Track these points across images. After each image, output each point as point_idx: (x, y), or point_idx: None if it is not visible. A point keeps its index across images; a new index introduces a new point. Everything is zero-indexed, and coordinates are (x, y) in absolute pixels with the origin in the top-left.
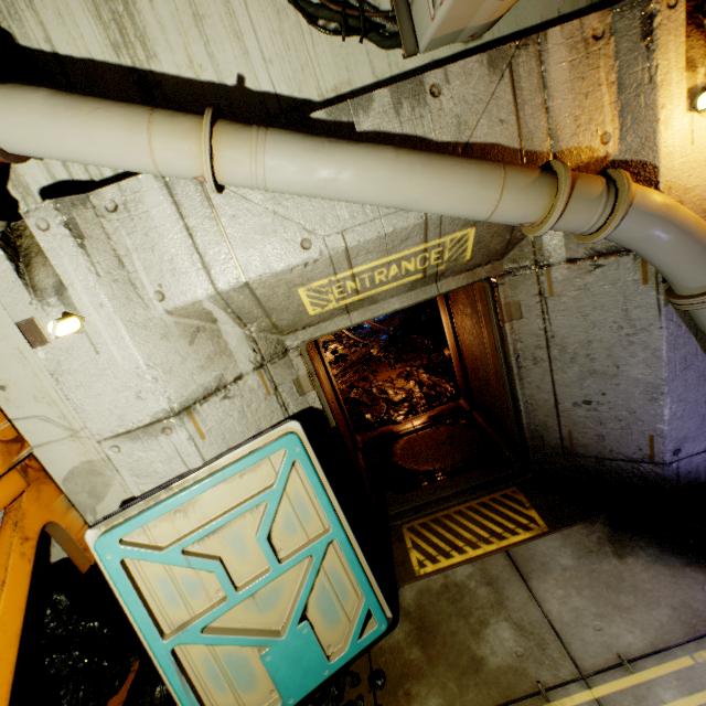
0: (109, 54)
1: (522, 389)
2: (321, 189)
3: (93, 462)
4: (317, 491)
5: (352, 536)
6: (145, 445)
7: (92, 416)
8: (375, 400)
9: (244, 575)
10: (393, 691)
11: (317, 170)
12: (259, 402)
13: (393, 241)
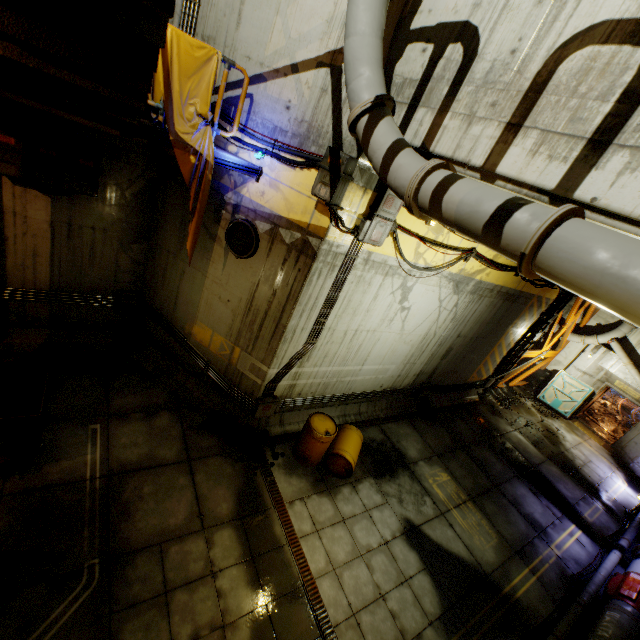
0: (633, 344)
1: (629, 432)
2: (633, 377)
3: (561, 362)
4: (583, 396)
5: (578, 405)
6: (575, 370)
7: (575, 362)
8: (599, 416)
9: (564, 391)
10: (559, 418)
11: (635, 376)
12: (591, 382)
13: (636, 390)
